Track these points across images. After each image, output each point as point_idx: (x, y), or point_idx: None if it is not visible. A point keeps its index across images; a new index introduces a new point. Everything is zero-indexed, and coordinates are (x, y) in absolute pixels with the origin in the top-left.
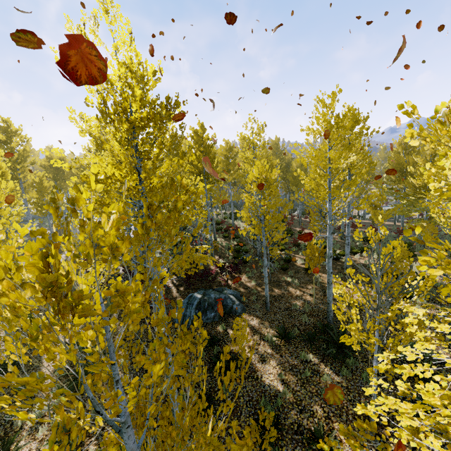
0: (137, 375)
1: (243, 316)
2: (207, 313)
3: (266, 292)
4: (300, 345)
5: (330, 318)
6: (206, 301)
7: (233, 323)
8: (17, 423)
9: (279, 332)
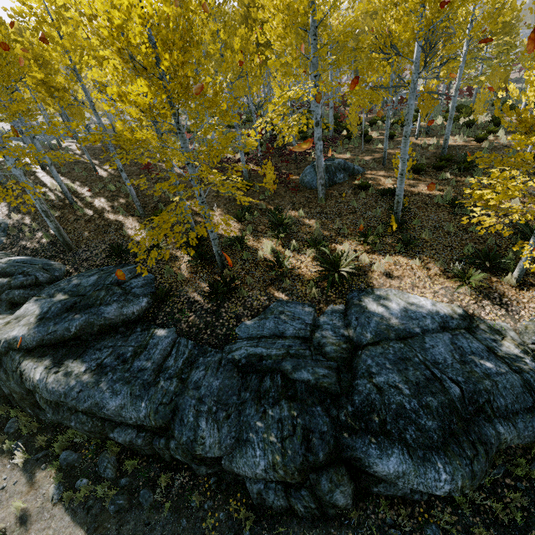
0: (322, 217)
1: (367, 173)
2: (337, 175)
3: (385, 146)
4: (432, 174)
5: (445, 154)
6: (331, 166)
7: (363, 178)
8: (258, 257)
9: (414, 169)
